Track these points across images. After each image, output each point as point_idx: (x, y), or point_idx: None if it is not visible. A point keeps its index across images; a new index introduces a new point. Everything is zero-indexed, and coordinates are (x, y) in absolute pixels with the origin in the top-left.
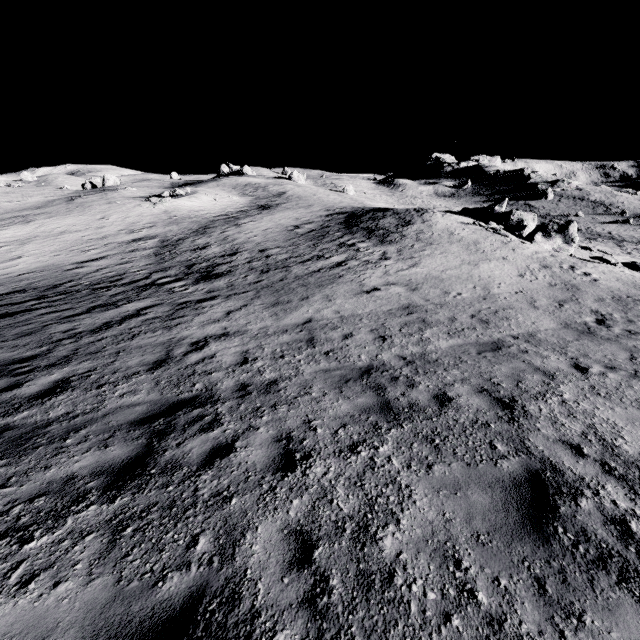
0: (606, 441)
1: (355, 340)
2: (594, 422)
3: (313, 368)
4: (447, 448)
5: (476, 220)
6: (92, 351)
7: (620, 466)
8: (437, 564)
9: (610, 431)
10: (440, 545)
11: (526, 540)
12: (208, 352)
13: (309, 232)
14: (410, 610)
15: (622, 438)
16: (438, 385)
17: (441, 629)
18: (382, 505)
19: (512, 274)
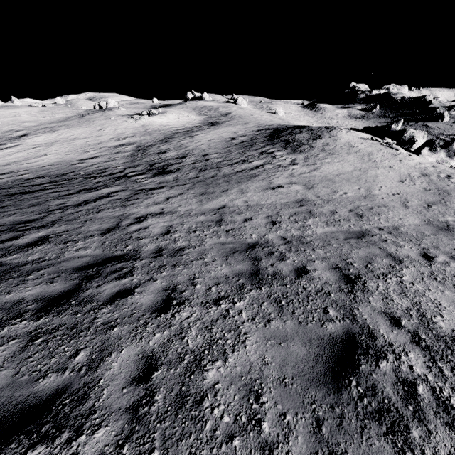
0: (425, 317)
1: (252, 223)
2: (421, 301)
3: (214, 241)
4: (289, 308)
5: (374, 136)
6: (70, 219)
7: (429, 338)
8: (241, 396)
9: (432, 309)
10: (250, 381)
11: (321, 387)
12: (144, 224)
13: (241, 143)
14: (205, 427)
15: (441, 316)
16: (302, 261)
17: (222, 446)
18: (219, 345)
19: (394, 180)
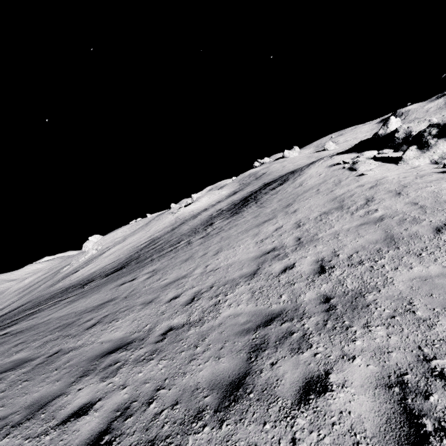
0: None
1: (8, 346)
2: None
3: None
4: None
5: (360, 153)
6: None
7: None
8: None
9: None
10: None
11: None
12: None
13: (217, 214)
14: None
15: None
16: None
17: None
18: None
19: (257, 239)
